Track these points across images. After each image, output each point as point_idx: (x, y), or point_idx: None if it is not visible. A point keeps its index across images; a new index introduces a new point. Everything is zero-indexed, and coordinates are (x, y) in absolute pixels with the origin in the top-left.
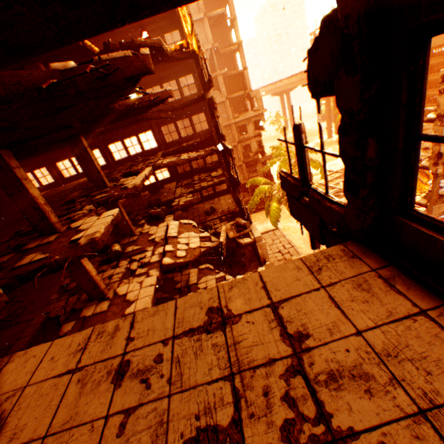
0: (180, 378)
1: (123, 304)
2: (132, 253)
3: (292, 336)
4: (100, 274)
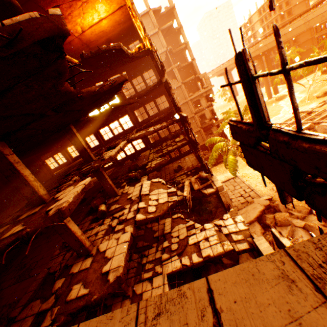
0: None
1: (102, 261)
2: (114, 211)
3: None
4: (90, 231)
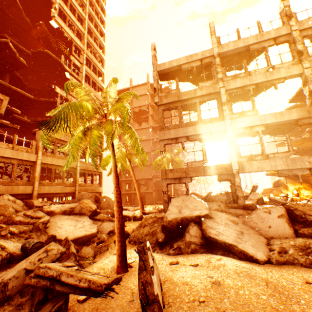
0: None
1: None
2: None
3: None
4: None
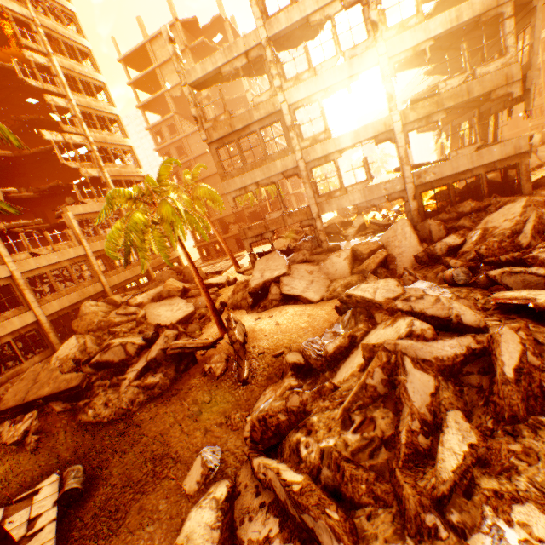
0: None
1: None
2: None
3: None
4: None
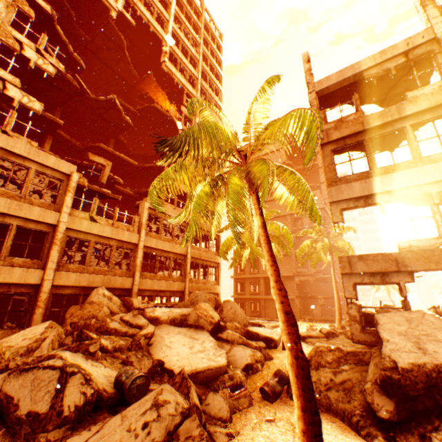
0: None
1: None
2: None
3: None
4: None
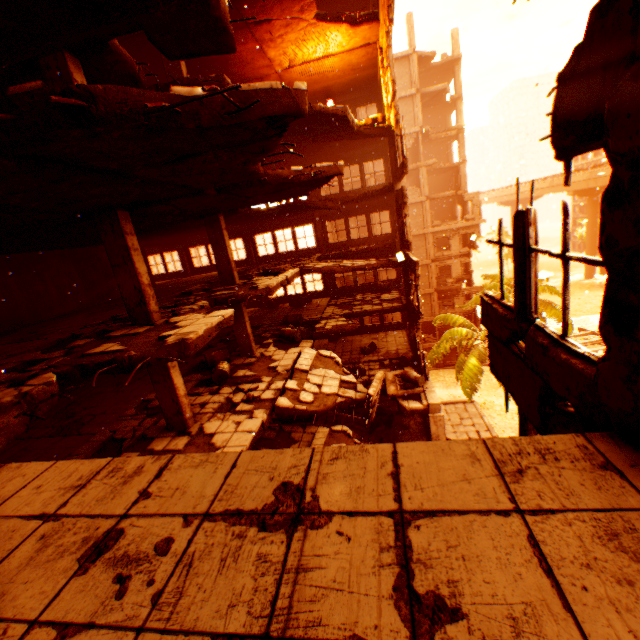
0: (175, 601)
1: (204, 448)
2: (242, 379)
3: (419, 599)
4: (193, 397)
